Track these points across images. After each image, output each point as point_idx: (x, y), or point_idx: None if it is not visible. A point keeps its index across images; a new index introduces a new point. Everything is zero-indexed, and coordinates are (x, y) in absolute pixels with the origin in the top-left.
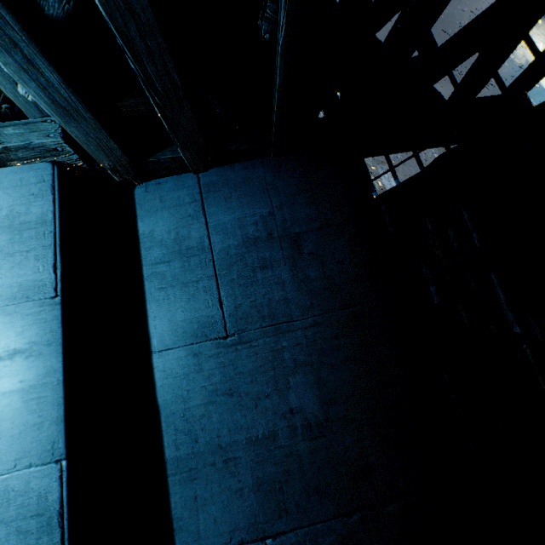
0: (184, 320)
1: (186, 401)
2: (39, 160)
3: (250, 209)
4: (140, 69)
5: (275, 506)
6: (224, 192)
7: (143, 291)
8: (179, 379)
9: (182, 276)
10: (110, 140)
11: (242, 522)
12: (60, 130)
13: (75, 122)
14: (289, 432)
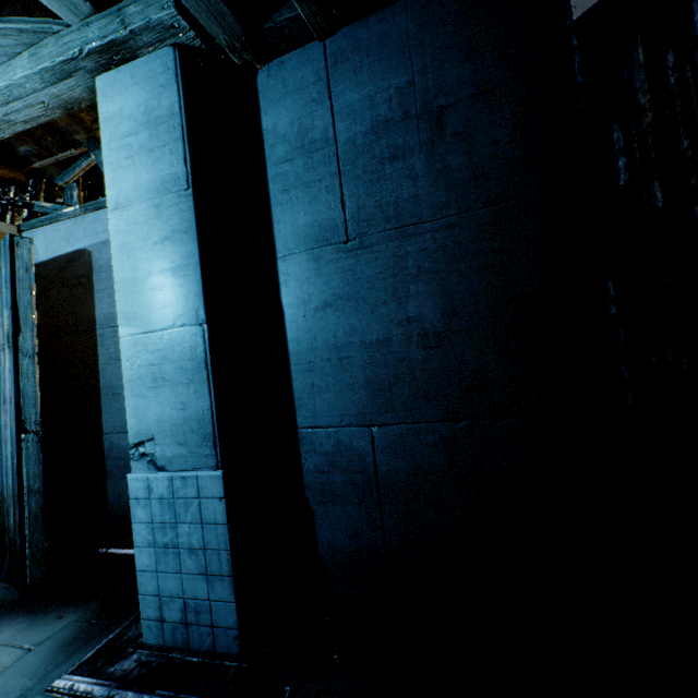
0: (306, 224)
1: (307, 304)
2: (162, 45)
3: (384, 81)
4: None
5: (383, 402)
6: (353, 61)
7: (268, 195)
8: (300, 283)
9: (305, 176)
10: (218, 1)
11: (351, 410)
12: None
13: None
14: (404, 339)
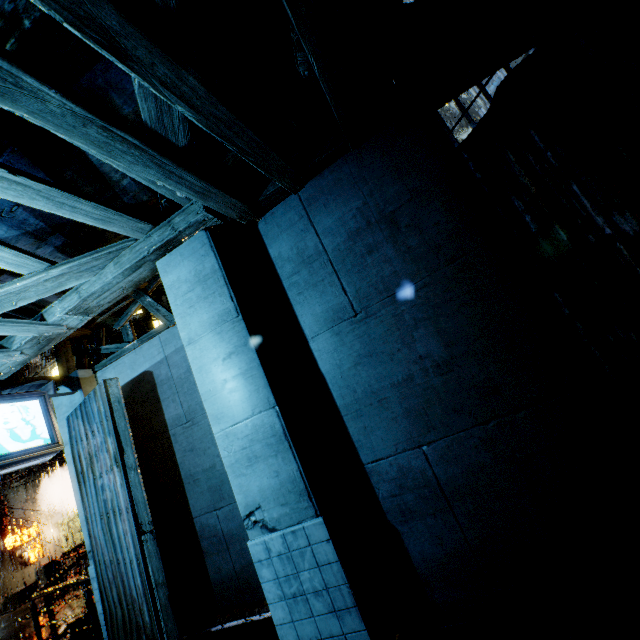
0: (322, 312)
1: (340, 367)
2: (197, 231)
3: (347, 207)
4: (234, 147)
5: (423, 425)
6: (321, 200)
7: (288, 299)
8: (331, 353)
9: (311, 279)
10: (232, 200)
11: (401, 438)
12: (202, 207)
13: (209, 198)
14: (422, 373)
